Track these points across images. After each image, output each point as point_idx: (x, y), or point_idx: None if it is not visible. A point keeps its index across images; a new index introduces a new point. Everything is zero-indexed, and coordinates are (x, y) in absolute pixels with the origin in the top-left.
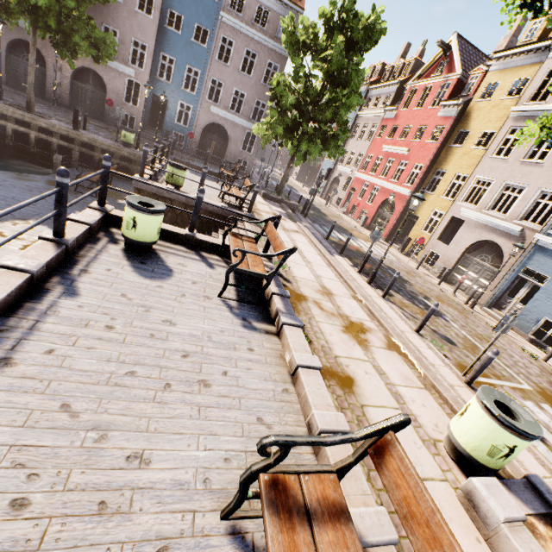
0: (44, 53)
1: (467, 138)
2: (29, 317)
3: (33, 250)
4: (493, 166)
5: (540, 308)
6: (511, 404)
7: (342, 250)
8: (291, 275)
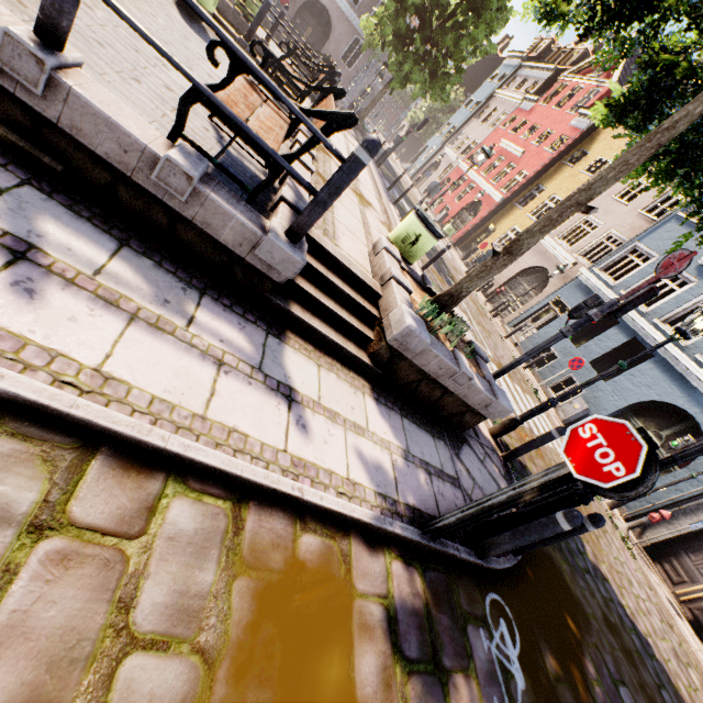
0: None
1: (582, 159)
2: None
3: None
4: None
5: (548, 334)
6: (435, 228)
7: (397, 200)
8: None
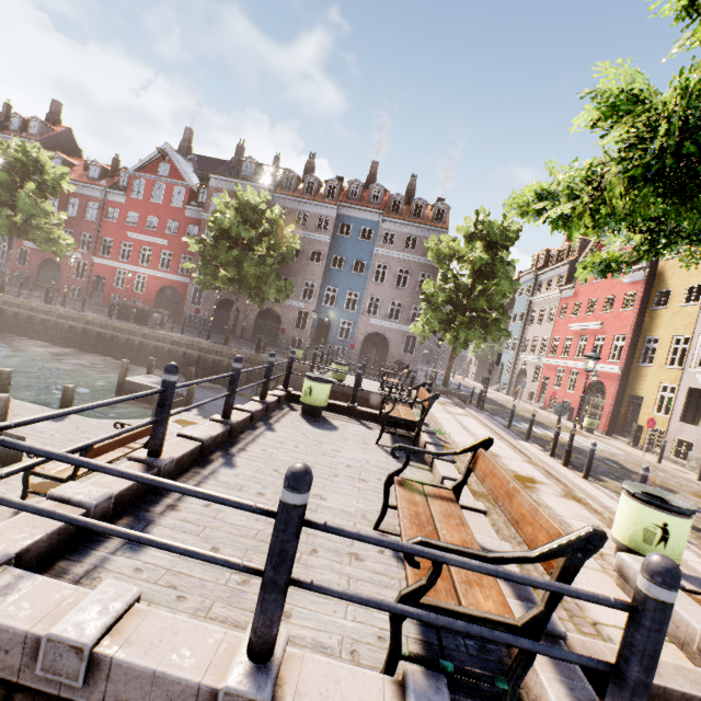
0: (239, 304)
1: (669, 297)
2: (251, 436)
3: (249, 405)
4: None
5: None
6: (666, 497)
7: (528, 435)
8: (450, 439)
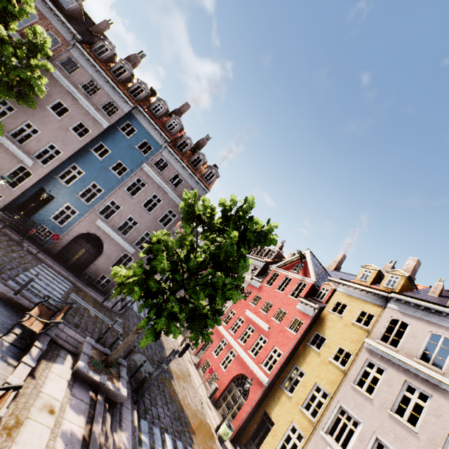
0: None
1: (324, 344)
2: None
3: None
4: (357, 399)
5: None
6: None
7: None
8: None
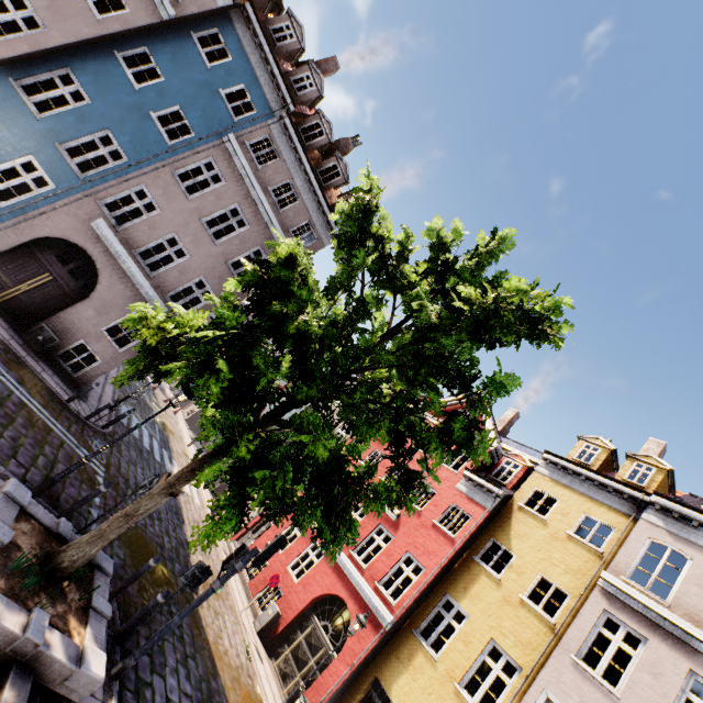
0: None
1: (509, 566)
2: None
3: None
4: (587, 692)
5: None
6: None
7: None
8: None
